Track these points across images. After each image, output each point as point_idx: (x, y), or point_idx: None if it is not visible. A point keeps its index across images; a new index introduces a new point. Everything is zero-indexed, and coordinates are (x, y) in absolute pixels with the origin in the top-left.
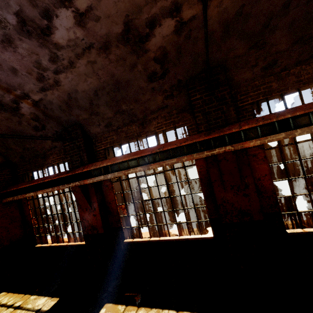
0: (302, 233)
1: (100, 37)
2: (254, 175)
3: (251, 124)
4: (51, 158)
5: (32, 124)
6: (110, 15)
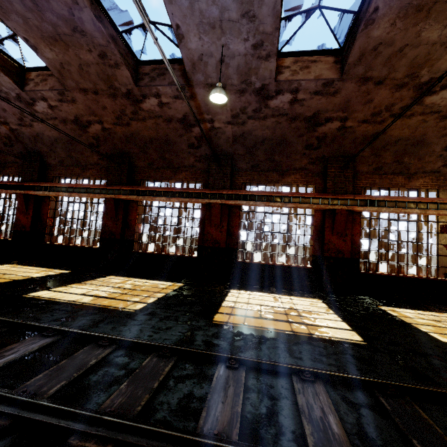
0: (138, 251)
1: (62, 117)
2: (129, 217)
3: (125, 188)
4: (9, 169)
5: (4, 141)
6: (68, 112)
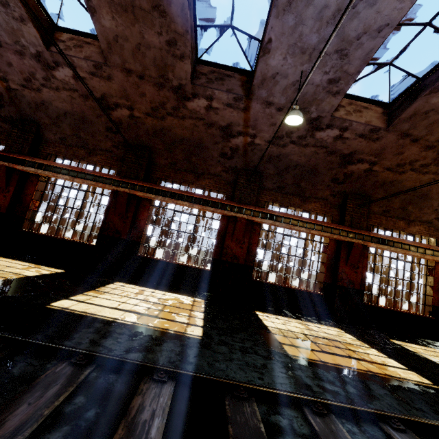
0: (144, 256)
1: (85, 91)
2: (139, 216)
3: (144, 184)
4: None
5: None
6: (95, 87)
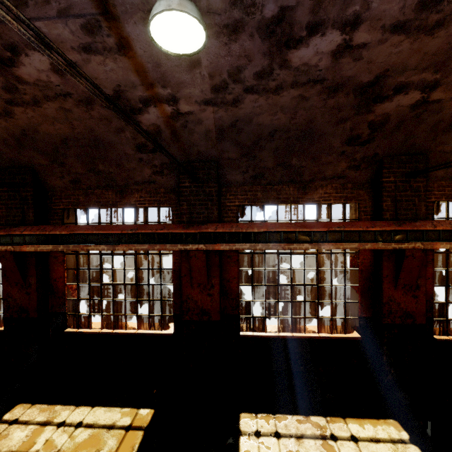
0: (74, 332)
1: None
2: (52, 275)
3: (31, 232)
4: None
5: None
6: None
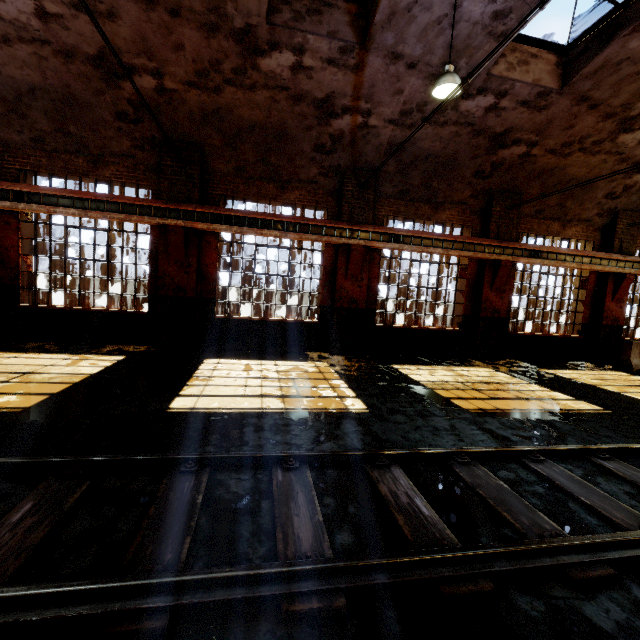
0: (226, 317)
1: (64, 43)
2: (204, 261)
3: (205, 209)
4: None
5: None
6: (84, 35)
